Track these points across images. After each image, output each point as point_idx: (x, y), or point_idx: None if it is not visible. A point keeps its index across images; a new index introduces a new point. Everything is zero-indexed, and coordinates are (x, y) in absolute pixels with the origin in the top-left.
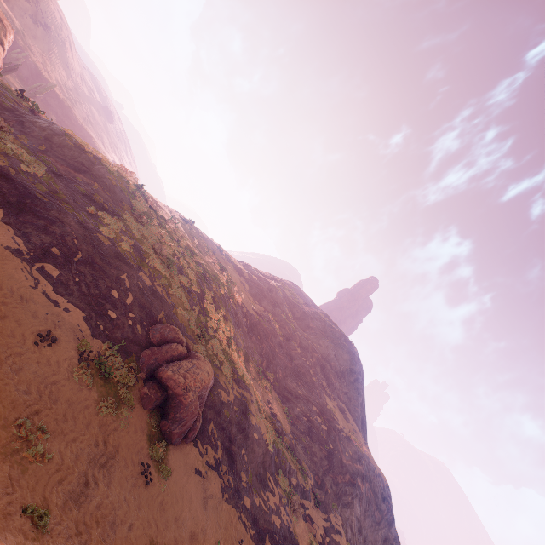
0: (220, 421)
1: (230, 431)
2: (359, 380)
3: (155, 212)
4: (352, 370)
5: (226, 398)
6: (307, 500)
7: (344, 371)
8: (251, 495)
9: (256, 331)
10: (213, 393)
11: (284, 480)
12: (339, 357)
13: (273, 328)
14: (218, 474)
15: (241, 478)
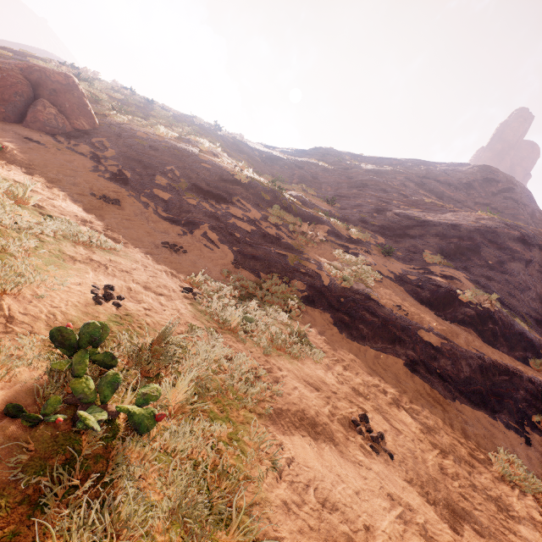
0: (125, 142)
1: (144, 151)
2: (514, 191)
3: (93, 78)
4: (487, 179)
5: (145, 136)
6: (359, 246)
7: (470, 183)
8: (178, 194)
9: (281, 164)
10: (118, 129)
11: (286, 214)
12: (455, 173)
13: (314, 163)
14: (94, 162)
15: (155, 179)
